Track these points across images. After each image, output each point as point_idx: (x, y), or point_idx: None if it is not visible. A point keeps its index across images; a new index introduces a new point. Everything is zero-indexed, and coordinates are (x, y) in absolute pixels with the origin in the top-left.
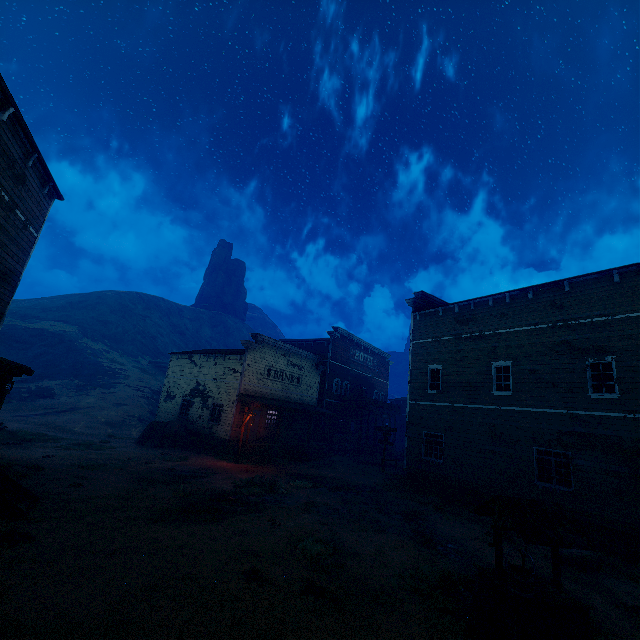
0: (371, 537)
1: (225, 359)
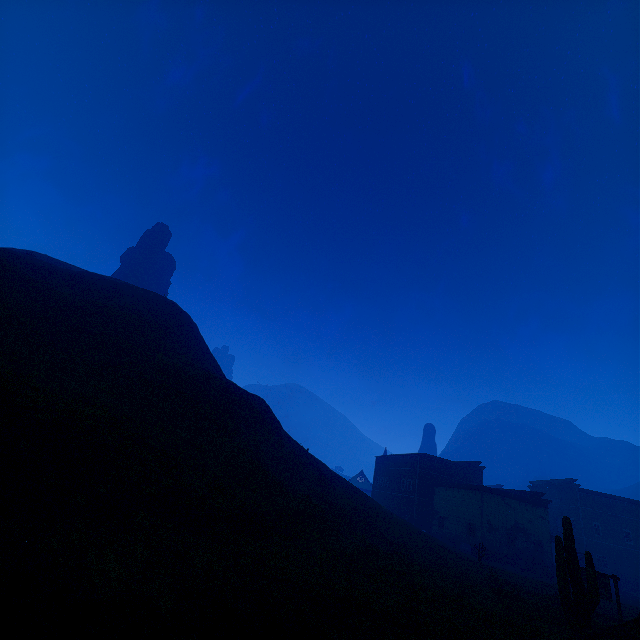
0: None
1: (534, 508)
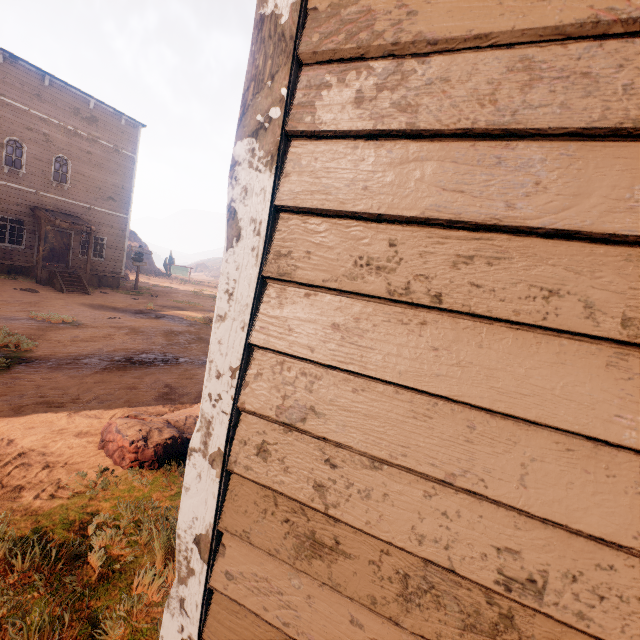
0: (121, 339)
1: None
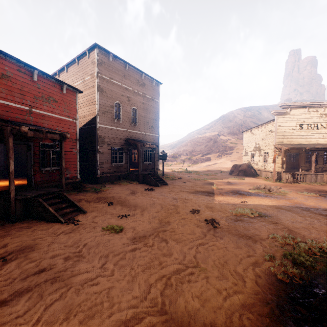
0: (315, 222)
1: (265, 126)
